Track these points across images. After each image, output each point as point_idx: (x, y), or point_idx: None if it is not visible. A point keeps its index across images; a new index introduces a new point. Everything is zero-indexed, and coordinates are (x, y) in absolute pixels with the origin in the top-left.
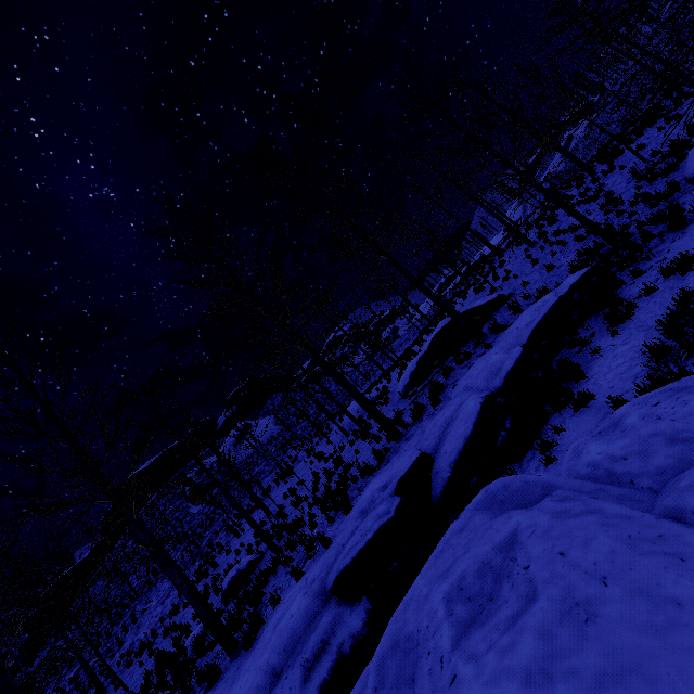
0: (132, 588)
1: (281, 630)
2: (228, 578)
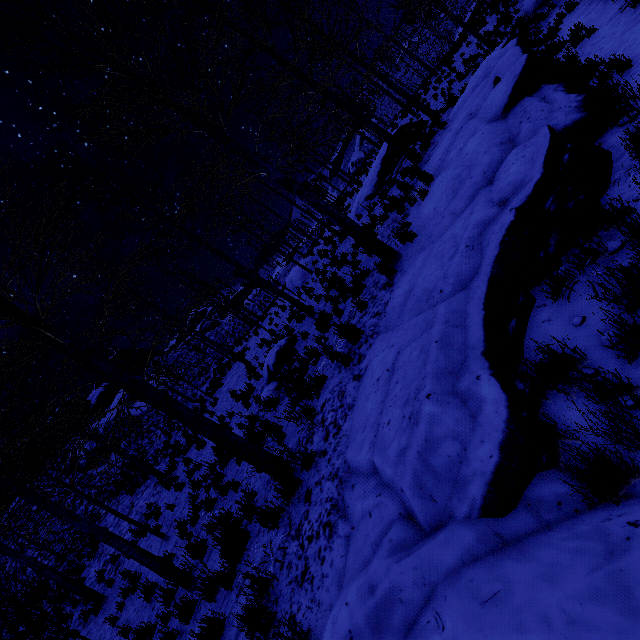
0: (54, 551)
1: (481, 140)
2: (272, 355)
